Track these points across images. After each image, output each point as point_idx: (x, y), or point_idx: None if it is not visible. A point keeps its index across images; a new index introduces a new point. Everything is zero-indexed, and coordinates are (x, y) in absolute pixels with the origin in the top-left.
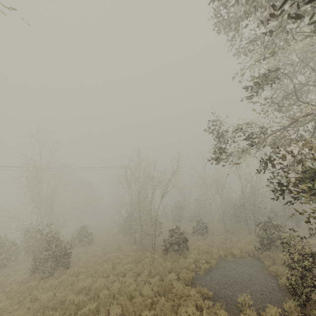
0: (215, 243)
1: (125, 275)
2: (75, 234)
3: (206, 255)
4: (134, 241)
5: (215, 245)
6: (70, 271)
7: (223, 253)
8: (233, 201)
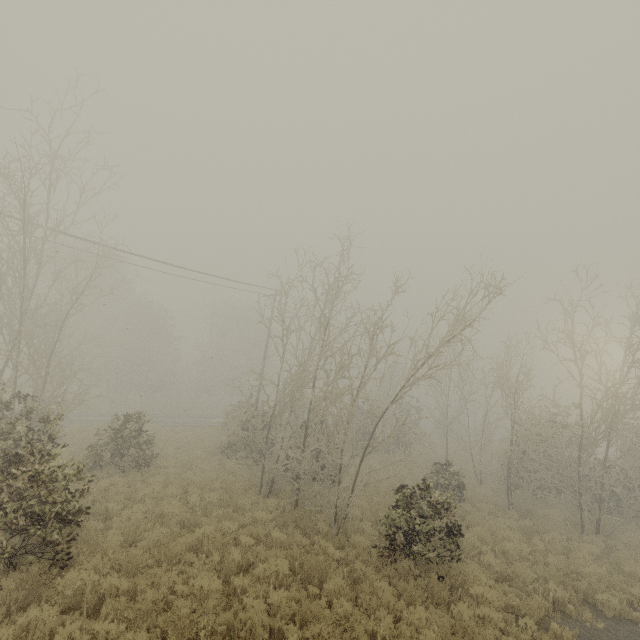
0: (515, 547)
1: (271, 635)
2: (107, 433)
3: (511, 590)
4: (269, 486)
5: (514, 553)
6: (68, 582)
7: (568, 596)
8: (549, 434)
